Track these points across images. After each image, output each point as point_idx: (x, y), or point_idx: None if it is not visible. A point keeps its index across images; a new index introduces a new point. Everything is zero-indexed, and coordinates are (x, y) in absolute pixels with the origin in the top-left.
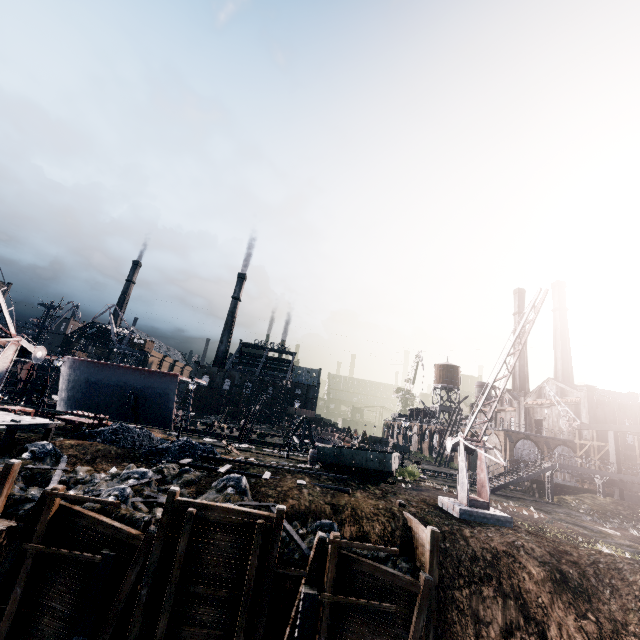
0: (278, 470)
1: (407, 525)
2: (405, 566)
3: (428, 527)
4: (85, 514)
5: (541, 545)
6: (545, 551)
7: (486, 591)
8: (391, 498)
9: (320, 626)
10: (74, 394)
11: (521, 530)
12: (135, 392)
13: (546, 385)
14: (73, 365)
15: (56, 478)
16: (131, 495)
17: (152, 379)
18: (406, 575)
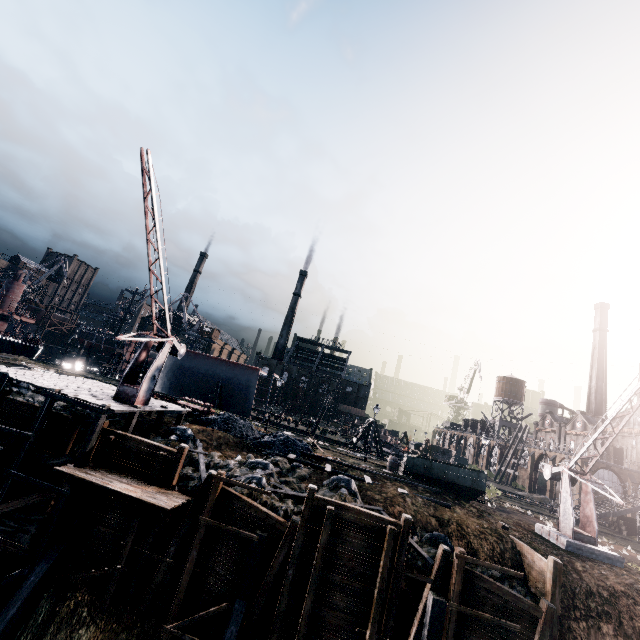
0: (375, 475)
1: (516, 549)
2: (522, 589)
3: (549, 557)
4: (241, 498)
5: None
6: None
7: (605, 628)
8: (489, 518)
9: (447, 631)
10: (169, 378)
11: (634, 572)
12: (221, 381)
13: (636, 414)
14: None
15: (202, 461)
16: (266, 484)
17: (236, 371)
18: (527, 599)
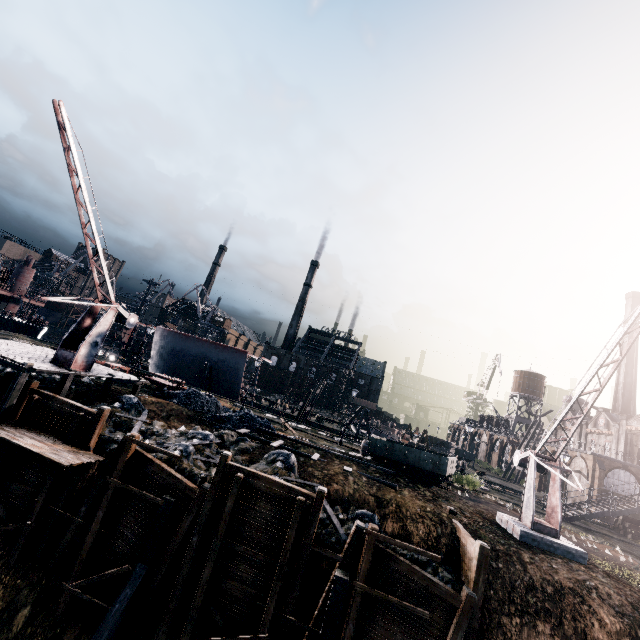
0: (327, 454)
1: (455, 534)
2: (447, 576)
3: (477, 541)
4: (154, 461)
5: (621, 593)
6: (626, 601)
7: (541, 626)
8: (442, 503)
9: (349, 612)
10: (162, 359)
11: (597, 570)
12: (210, 363)
13: None
14: (163, 334)
15: (137, 427)
16: (193, 452)
17: (225, 353)
18: (446, 585)
